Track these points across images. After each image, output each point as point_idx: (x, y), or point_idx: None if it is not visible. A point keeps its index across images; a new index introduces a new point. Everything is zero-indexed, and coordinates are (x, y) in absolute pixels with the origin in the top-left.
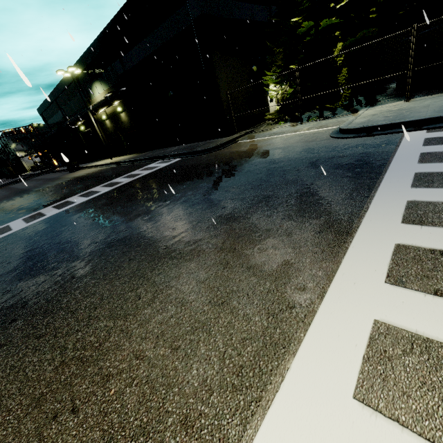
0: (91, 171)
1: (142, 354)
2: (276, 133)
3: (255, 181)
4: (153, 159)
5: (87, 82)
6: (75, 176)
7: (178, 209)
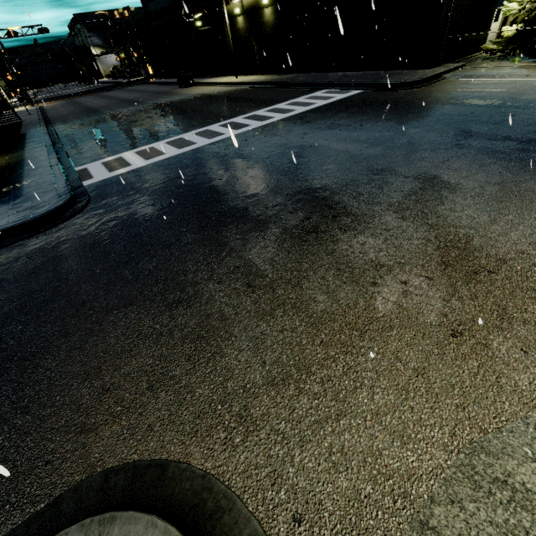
0: (217, 90)
1: (524, 252)
2: (513, 74)
3: (528, 134)
4: (312, 86)
5: None
6: (198, 93)
7: (433, 150)
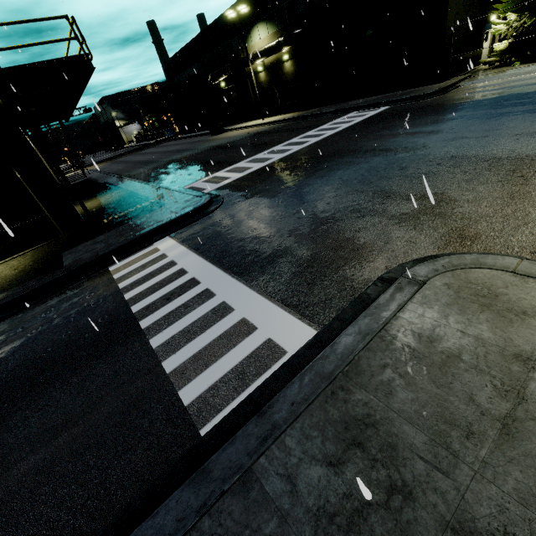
0: (251, 130)
1: None
2: (519, 73)
3: None
4: (341, 112)
5: (247, 25)
6: (235, 135)
7: (486, 122)
